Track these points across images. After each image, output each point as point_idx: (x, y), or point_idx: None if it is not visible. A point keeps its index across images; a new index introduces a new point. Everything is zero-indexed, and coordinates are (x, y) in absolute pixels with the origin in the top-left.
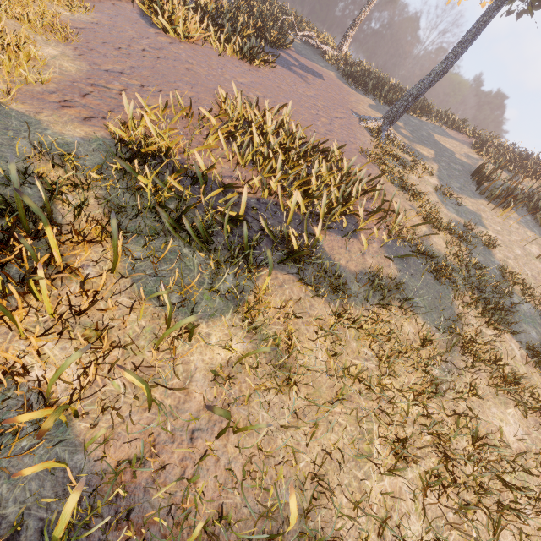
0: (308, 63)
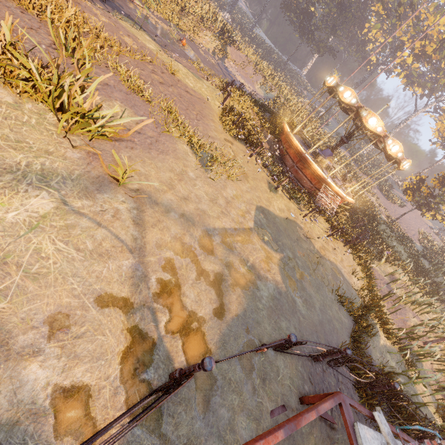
0: (398, 193)
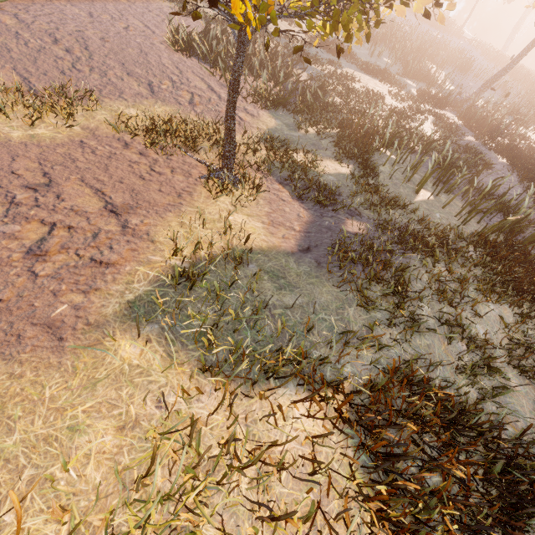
0: None
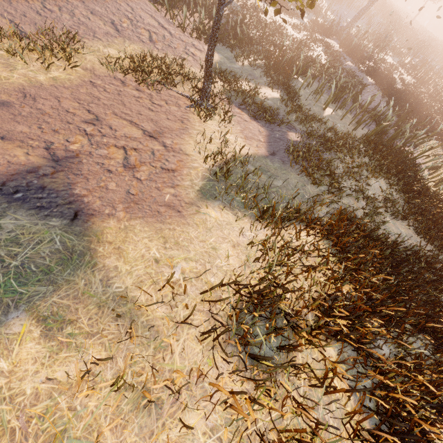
0: None
